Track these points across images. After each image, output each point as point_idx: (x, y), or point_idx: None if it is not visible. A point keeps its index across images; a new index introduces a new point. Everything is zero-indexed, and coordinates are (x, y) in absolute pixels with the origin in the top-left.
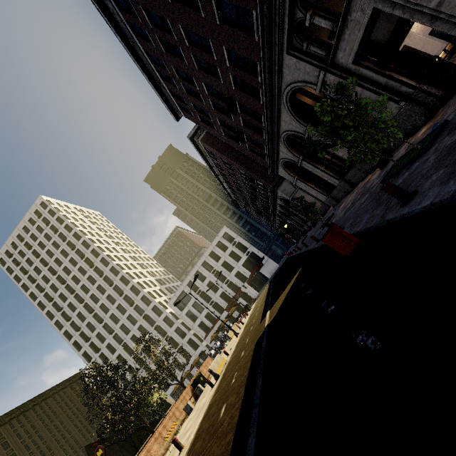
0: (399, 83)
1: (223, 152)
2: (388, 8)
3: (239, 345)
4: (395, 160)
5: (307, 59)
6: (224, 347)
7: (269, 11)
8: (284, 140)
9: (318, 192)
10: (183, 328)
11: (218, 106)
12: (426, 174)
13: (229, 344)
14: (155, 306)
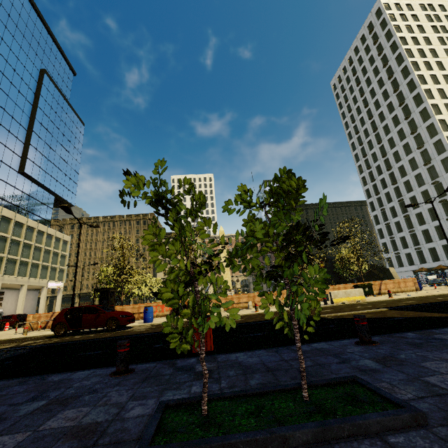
0: None
1: None
2: None
3: (384, 301)
4: None
5: None
6: None
7: None
8: None
9: None
10: None
11: None
12: (109, 384)
13: None
14: None
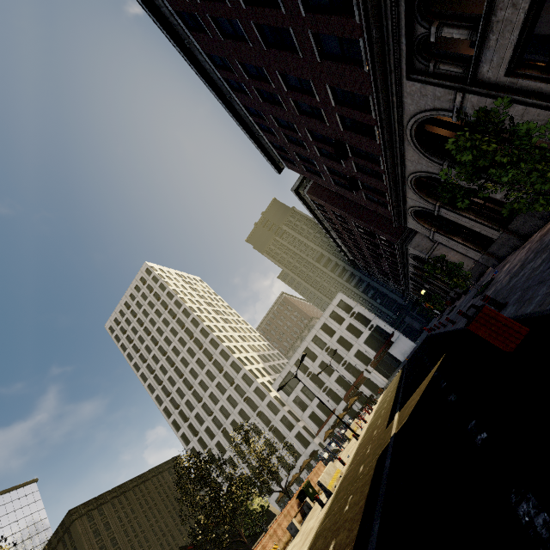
0: None
1: (334, 203)
2: None
3: (359, 453)
4: None
5: (436, 81)
6: (342, 450)
7: (380, 35)
8: (412, 184)
9: (468, 248)
10: (290, 418)
11: (325, 152)
12: None
13: (347, 448)
14: (258, 387)
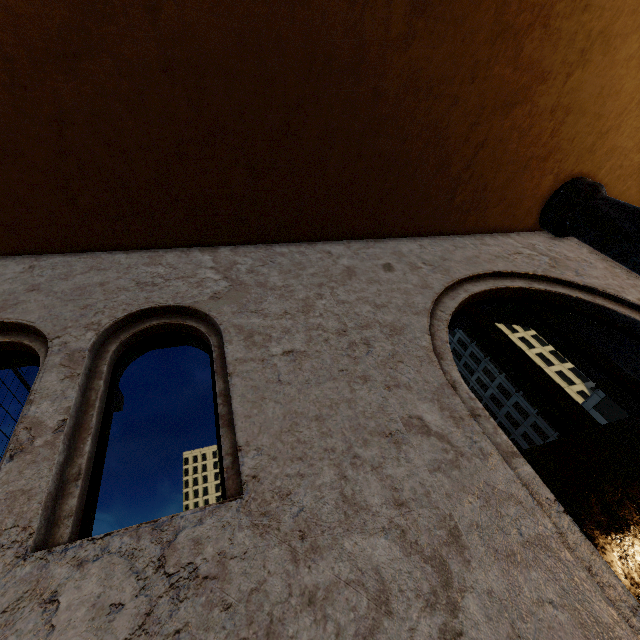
0: None
1: None
2: None
3: None
4: None
5: None
6: None
7: None
8: None
9: None
10: None
11: None
12: None
13: None
14: None
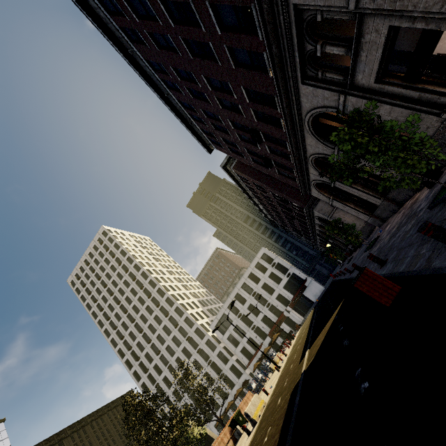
0: (436, 95)
1: (254, 176)
2: (407, 23)
3: (279, 385)
4: (445, 179)
5: (324, 86)
6: (267, 379)
7: (278, 50)
8: (313, 163)
9: (359, 212)
10: (225, 353)
11: (244, 137)
12: None
13: (271, 378)
14: (198, 328)
